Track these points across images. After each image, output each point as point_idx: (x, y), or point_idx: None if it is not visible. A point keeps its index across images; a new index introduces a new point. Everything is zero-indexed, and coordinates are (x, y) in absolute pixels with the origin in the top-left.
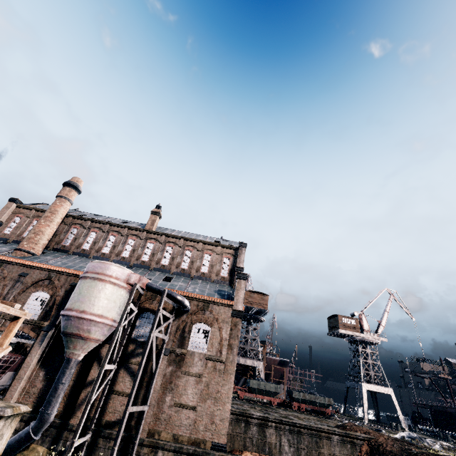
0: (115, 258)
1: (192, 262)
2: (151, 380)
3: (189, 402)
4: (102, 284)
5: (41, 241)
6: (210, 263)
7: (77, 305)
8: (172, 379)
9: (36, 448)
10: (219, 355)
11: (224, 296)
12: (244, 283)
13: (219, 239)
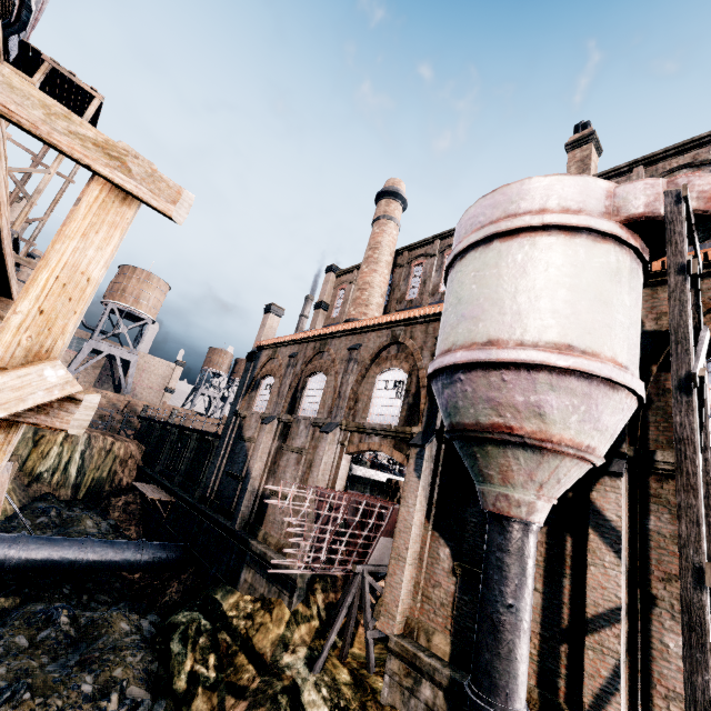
0: None
1: None
2: None
3: None
4: (519, 246)
5: (372, 299)
6: None
7: (461, 332)
8: None
9: None
10: None
11: None
12: None
13: None
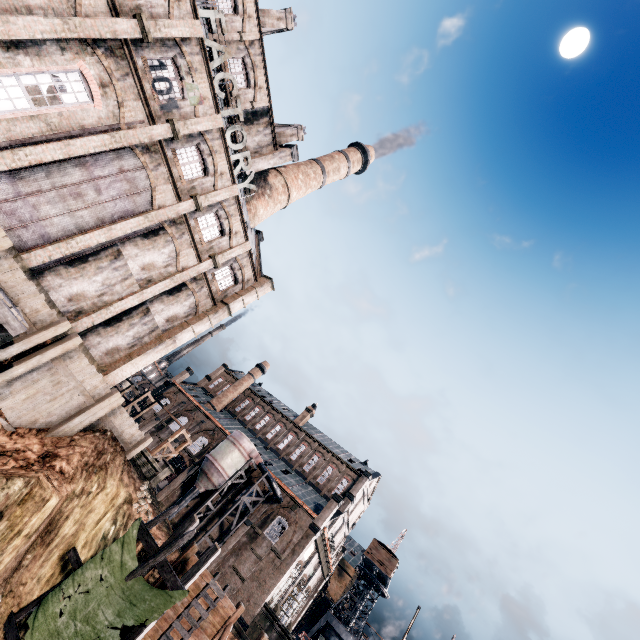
0: (261, 436)
1: (314, 468)
2: (227, 534)
3: (242, 572)
4: (234, 447)
5: (224, 402)
6: (329, 476)
7: (215, 454)
8: (242, 547)
9: None
10: (282, 553)
11: (319, 510)
12: (335, 505)
13: (356, 459)
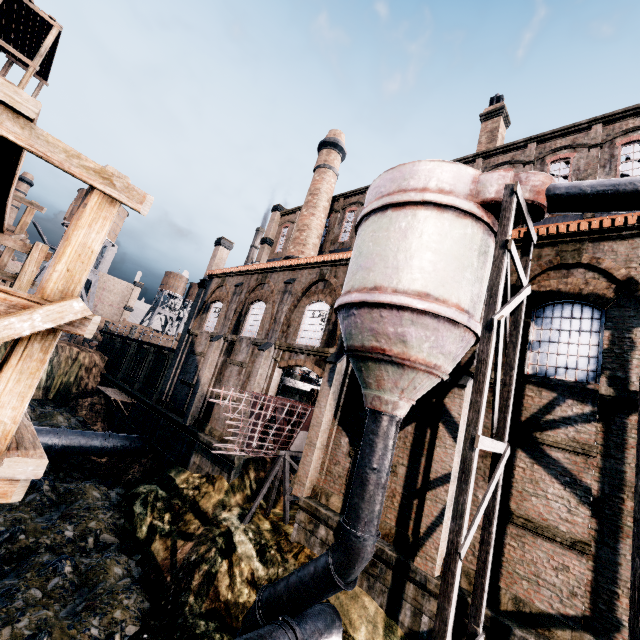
0: None
1: None
2: None
3: None
4: (405, 216)
5: (309, 240)
6: None
7: (358, 279)
8: None
9: (360, 597)
10: None
11: None
12: None
13: None
